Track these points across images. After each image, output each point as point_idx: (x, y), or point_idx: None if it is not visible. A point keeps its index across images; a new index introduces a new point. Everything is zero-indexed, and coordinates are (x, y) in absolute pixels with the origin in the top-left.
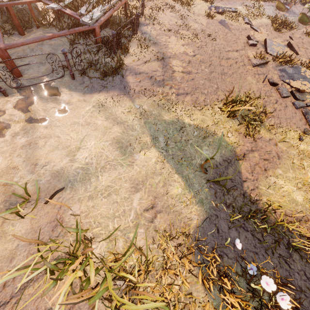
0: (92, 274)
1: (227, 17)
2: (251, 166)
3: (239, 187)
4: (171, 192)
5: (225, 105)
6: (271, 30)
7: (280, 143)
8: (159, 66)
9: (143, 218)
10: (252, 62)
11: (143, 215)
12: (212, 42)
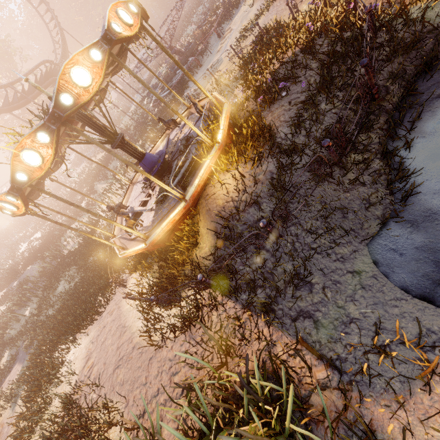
0: None
1: None
2: None
3: None
4: None
5: None
6: None
7: None
8: None
9: None
10: None
11: None
12: None
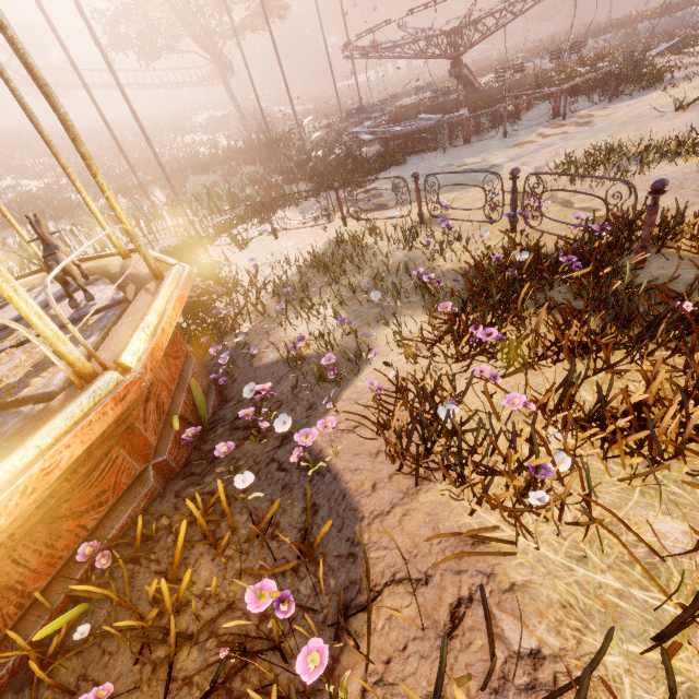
0: None
1: None
2: None
3: None
4: None
5: None
6: None
7: None
8: None
9: None
10: None
11: None
12: None
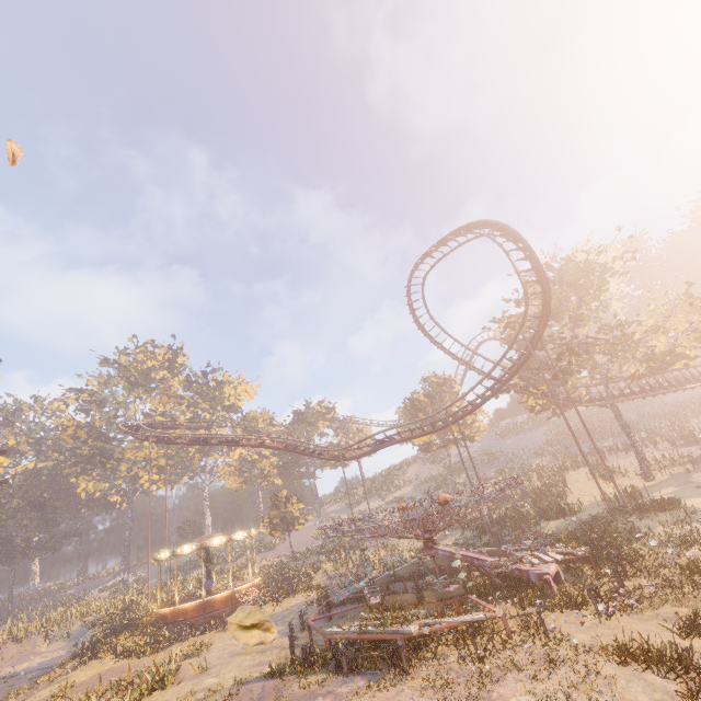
0: (148, 675)
1: None
2: None
3: None
4: None
5: None
6: None
7: None
8: None
9: None
10: None
11: None
12: None
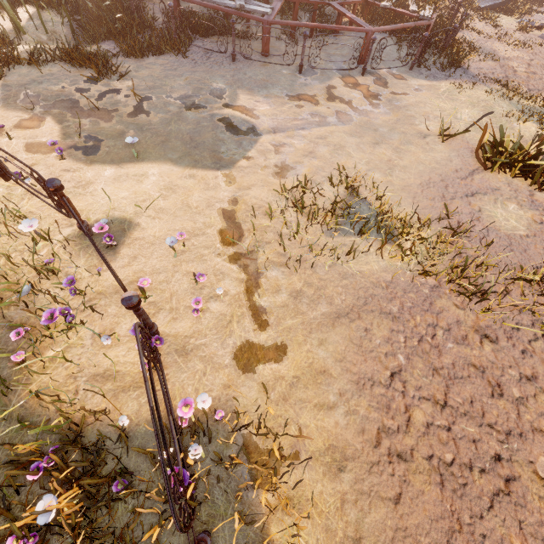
0: None
1: None
2: None
3: None
4: None
5: None
6: None
7: None
8: (495, 66)
9: None
10: None
11: None
12: None
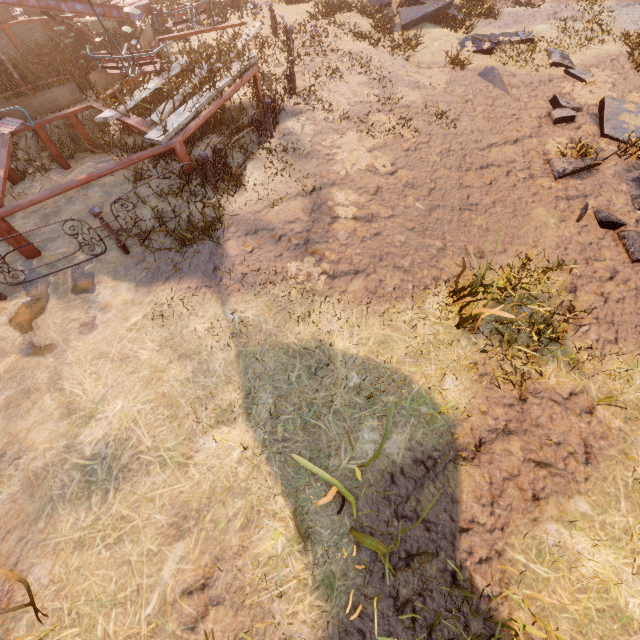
0: None
1: (504, 57)
2: (492, 482)
3: (443, 547)
4: (257, 547)
5: (456, 294)
6: (628, 70)
7: (606, 405)
8: (303, 209)
9: (176, 614)
10: (552, 168)
11: (177, 607)
12: (447, 133)
